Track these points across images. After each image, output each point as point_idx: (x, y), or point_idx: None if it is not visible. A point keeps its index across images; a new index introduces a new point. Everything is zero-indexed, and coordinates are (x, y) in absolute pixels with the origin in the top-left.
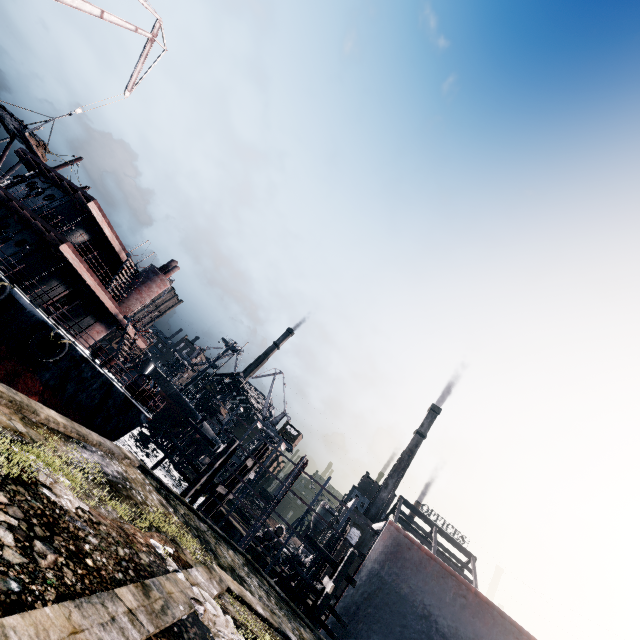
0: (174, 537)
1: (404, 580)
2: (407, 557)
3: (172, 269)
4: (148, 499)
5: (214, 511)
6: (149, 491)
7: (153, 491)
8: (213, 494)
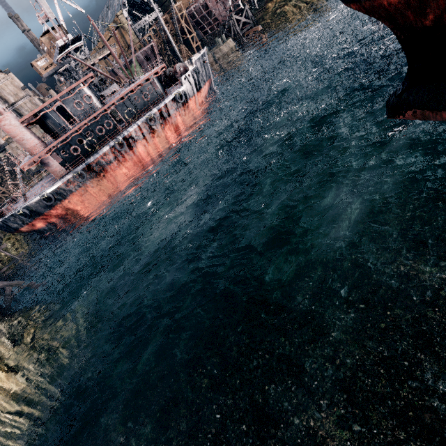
0: None
1: None
2: None
3: None
4: None
5: None
6: None
7: None
8: None
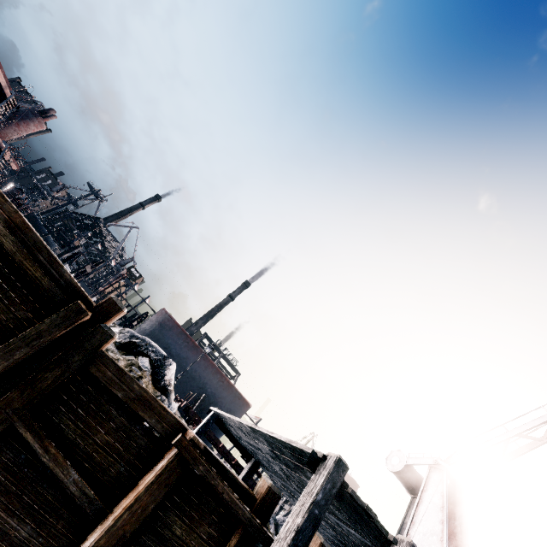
0: None
1: (162, 333)
2: (167, 324)
3: (50, 116)
4: None
5: None
6: None
7: None
8: None
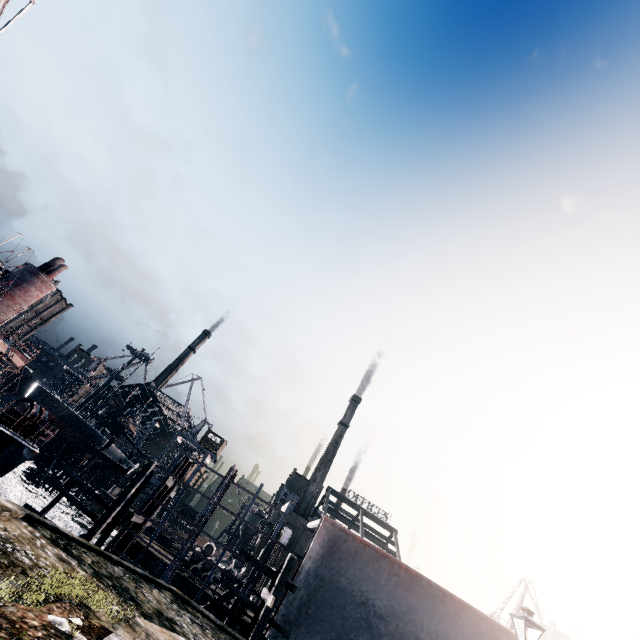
0: (81, 599)
1: (342, 573)
2: (344, 550)
3: (57, 268)
4: (40, 558)
5: (129, 545)
6: (41, 547)
7: (47, 545)
8: (127, 526)
